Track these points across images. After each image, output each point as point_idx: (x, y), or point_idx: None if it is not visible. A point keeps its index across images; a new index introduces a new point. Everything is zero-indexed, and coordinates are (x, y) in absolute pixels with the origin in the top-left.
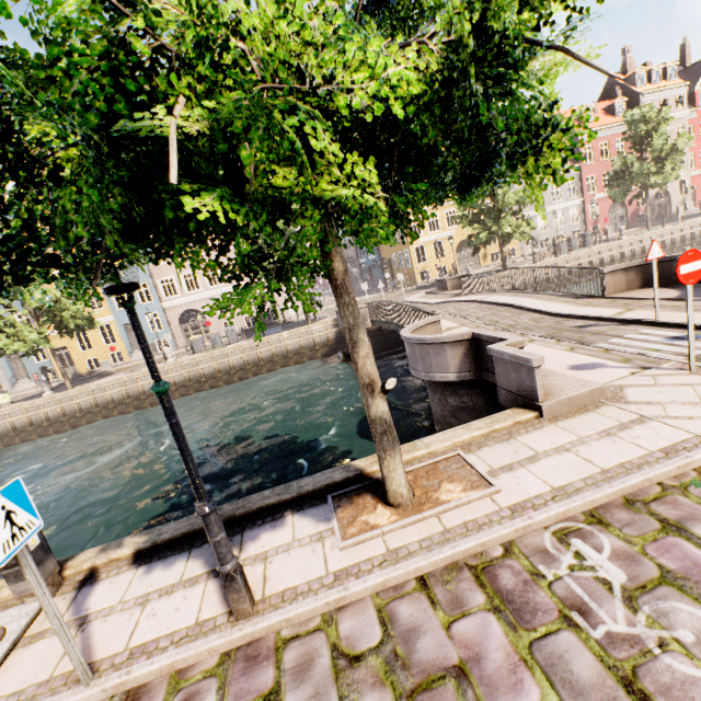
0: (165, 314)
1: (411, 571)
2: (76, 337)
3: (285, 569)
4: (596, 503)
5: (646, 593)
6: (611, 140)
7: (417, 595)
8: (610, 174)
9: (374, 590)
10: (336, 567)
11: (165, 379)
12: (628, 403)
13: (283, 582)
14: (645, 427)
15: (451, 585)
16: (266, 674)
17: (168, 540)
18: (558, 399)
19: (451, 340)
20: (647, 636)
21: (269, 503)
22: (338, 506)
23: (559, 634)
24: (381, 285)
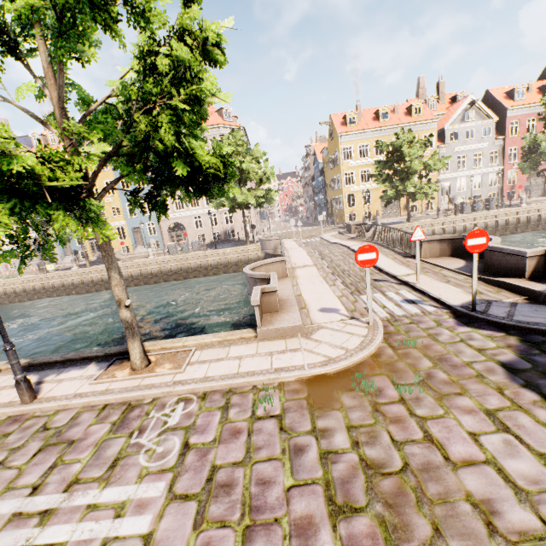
0: (159, 224)
1: (103, 400)
2: None
3: (62, 387)
4: (213, 388)
5: (173, 431)
6: (539, 117)
7: (97, 411)
8: (523, 149)
9: (83, 405)
10: (80, 392)
11: (146, 269)
12: (307, 338)
13: (55, 393)
14: (291, 354)
15: (113, 410)
16: (14, 427)
17: (36, 364)
18: (269, 328)
19: (259, 277)
20: (148, 446)
21: (90, 355)
22: (114, 364)
23: (121, 438)
24: (300, 223)
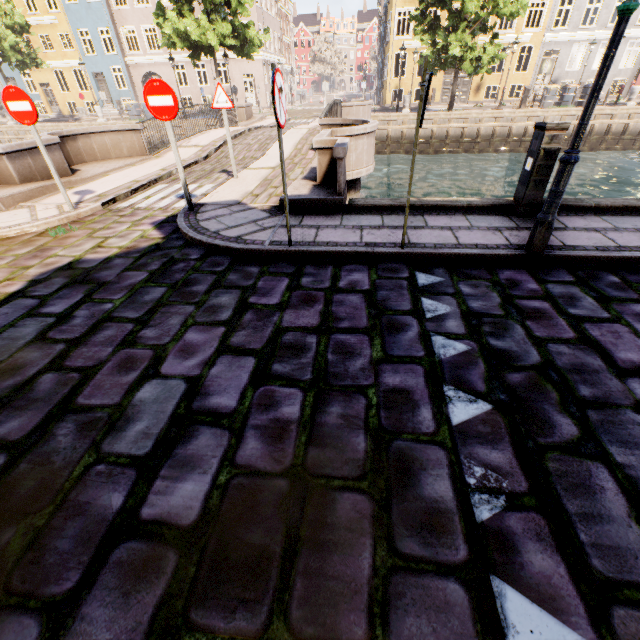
0: (129, 72)
1: None
2: (55, 76)
3: None
4: None
5: None
6: None
7: None
8: None
9: None
10: None
11: None
12: None
13: None
14: None
15: None
16: None
17: None
18: None
19: None
20: None
21: None
22: None
23: None
24: None
